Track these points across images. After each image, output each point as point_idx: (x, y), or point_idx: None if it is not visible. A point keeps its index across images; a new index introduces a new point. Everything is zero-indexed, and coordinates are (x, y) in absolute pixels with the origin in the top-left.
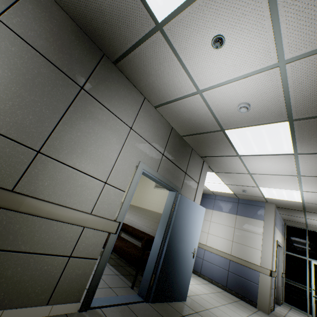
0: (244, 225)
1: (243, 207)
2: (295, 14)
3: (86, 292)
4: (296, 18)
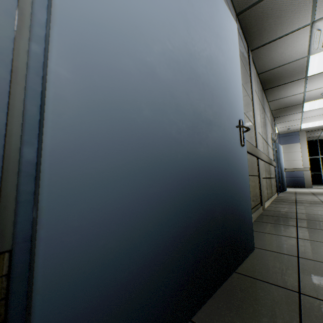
0: (287, 149)
1: (283, 139)
2: None
3: (276, 189)
4: None
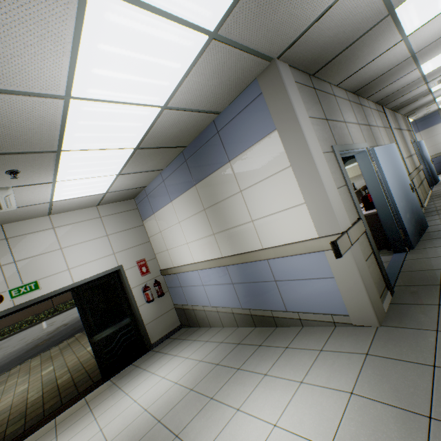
0: (429, 134)
1: (422, 124)
2: None
3: (429, 186)
4: None
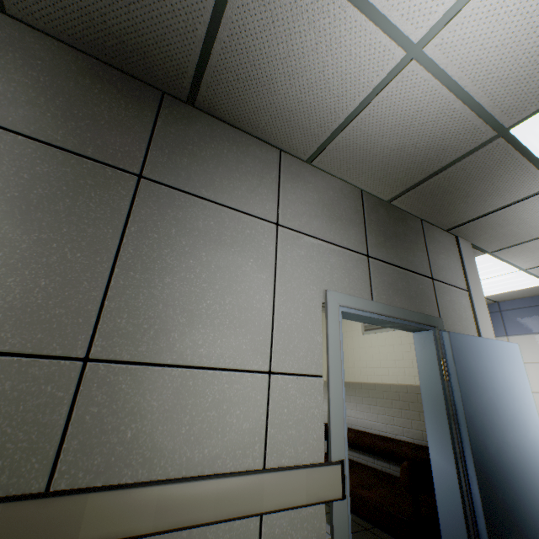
0: None
1: None
2: None
3: None
4: None
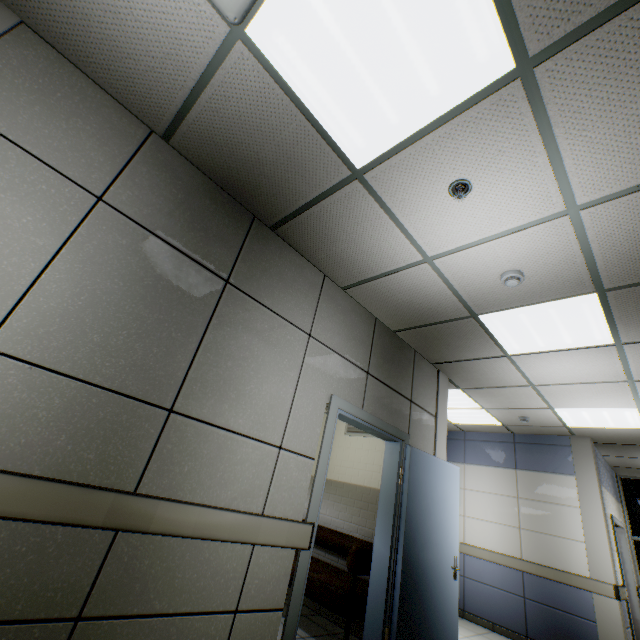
0: (537, 490)
1: (526, 452)
2: (586, 147)
3: None
4: (588, 151)
